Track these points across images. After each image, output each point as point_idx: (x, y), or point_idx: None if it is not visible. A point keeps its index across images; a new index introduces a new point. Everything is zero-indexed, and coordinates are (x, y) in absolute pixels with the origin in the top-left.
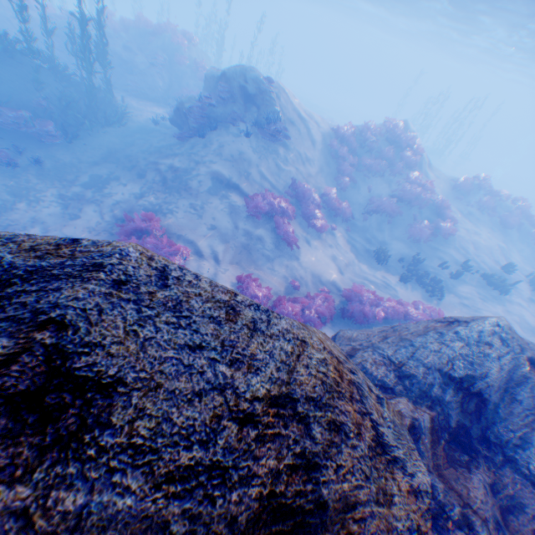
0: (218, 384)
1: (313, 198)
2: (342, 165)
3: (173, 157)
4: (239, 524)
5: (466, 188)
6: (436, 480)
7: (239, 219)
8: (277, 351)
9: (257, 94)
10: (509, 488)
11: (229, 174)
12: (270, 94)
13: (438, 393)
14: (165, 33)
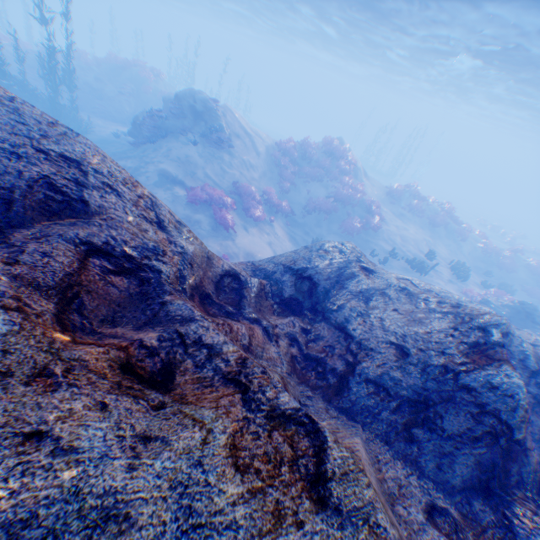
0: (30, 137)
1: (252, 194)
2: (284, 172)
3: (127, 160)
4: (26, 177)
5: (398, 194)
6: (249, 308)
7: (181, 207)
8: (78, 146)
9: (204, 110)
10: (318, 330)
11: (176, 172)
12: (215, 110)
13: (279, 277)
14: (133, 68)
